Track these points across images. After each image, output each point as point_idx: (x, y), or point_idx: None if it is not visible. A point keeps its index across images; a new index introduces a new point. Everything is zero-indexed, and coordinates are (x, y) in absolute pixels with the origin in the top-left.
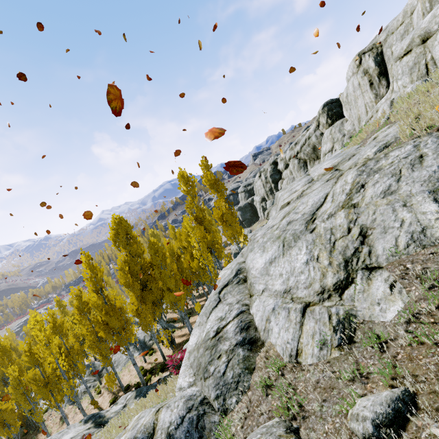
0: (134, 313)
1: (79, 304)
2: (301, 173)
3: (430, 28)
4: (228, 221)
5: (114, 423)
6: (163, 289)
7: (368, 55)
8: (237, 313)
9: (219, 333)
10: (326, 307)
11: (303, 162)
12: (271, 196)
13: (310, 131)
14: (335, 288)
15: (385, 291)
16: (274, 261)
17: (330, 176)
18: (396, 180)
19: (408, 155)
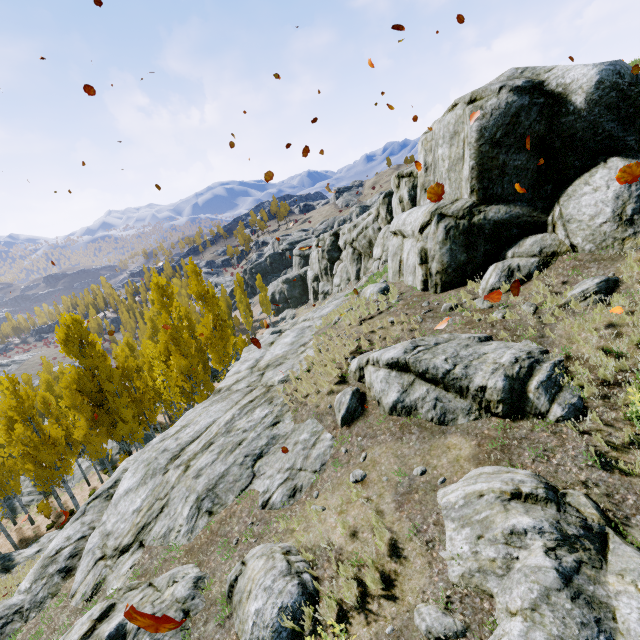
0: (82, 439)
1: (9, 423)
2: (353, 268)
3: (402, 231)
4: (214, 344)
5: (10, 576)
6: (117, 419)
7: (405, 182)
8: (79, 538)
9: (58, 553)
10: (104, 566)
11: (358, 255)
12: (326, 278)
13: (369, 219)
14: (122, 550)
15: (125, 571)
16: (128, 493)
17: (253, 381)
18: (213, 461)
19: (248, 429)
